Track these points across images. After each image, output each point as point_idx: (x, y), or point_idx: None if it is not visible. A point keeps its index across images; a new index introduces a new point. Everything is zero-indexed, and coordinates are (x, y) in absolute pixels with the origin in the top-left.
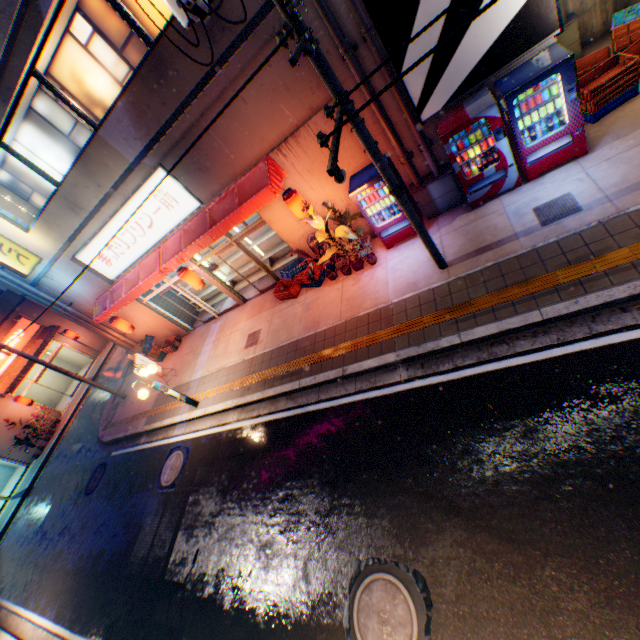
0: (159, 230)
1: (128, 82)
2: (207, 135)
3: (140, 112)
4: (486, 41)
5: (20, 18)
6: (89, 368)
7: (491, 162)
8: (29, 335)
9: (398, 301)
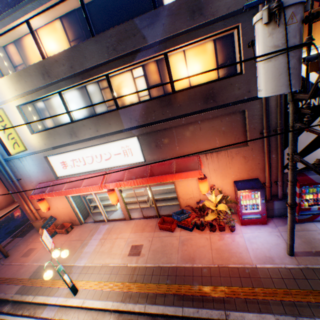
0: (110, 163)
1: (144, 98)
2: (171, 133)
3: (148, 111)
4: None
5: (122, 56)
6: None
7: (315, 204)
8: None
9: (261, 267)
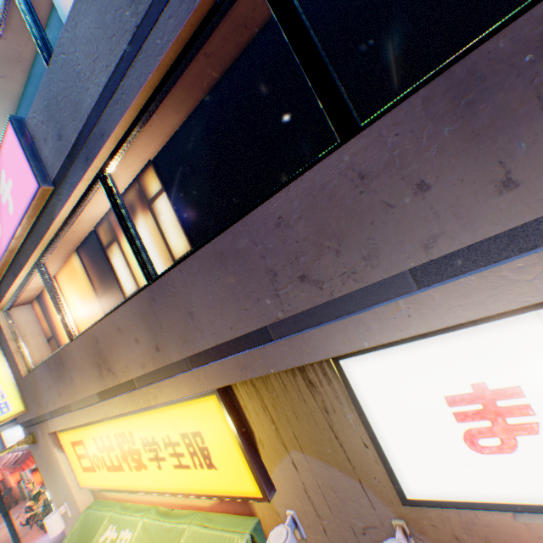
0: None
1: None
2: None
3: None
4: None
5: None
6: None
7: None
8: None
9: None
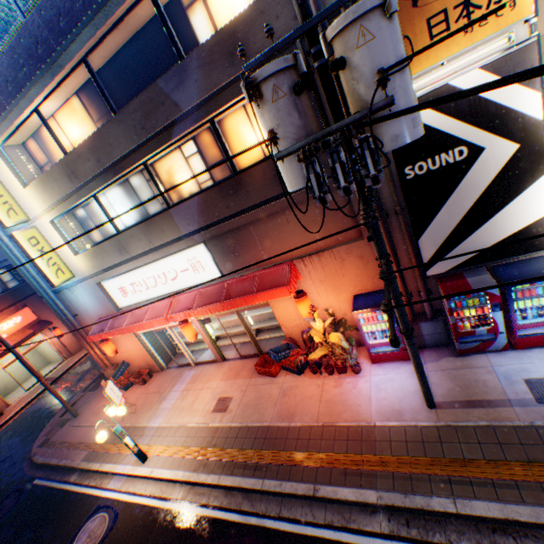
0: (179, 283)
1: (206, 184)
2: (249, 233)
3: (207, 206)
4: (491, 239)
5: (155, 135)
6: (56, 366)
7: (483, 324)
8: (24, 323)
9: (381, 425)
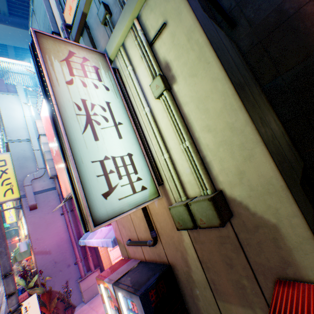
0: None
1: None
2: None
3: None
4: None
5: None
6: None
7: None
8: None
9: None
